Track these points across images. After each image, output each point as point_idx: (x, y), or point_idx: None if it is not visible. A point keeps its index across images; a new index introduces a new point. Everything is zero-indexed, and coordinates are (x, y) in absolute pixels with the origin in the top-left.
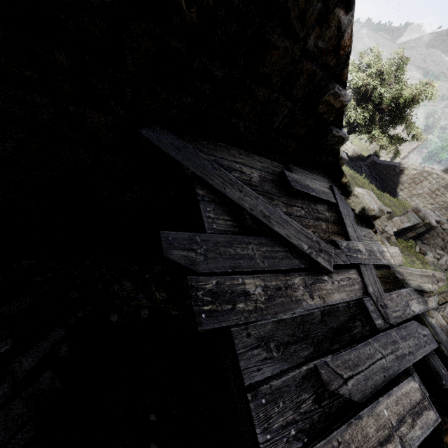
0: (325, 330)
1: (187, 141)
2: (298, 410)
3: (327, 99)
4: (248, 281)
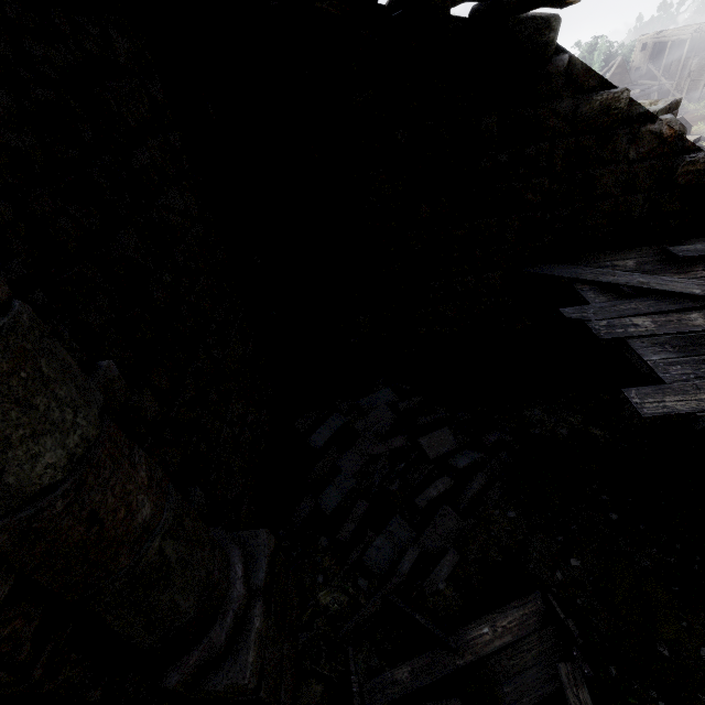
0: None
1: (555, 264)
2: (697, 370)
3: (683, 170)
4: (635, 321)
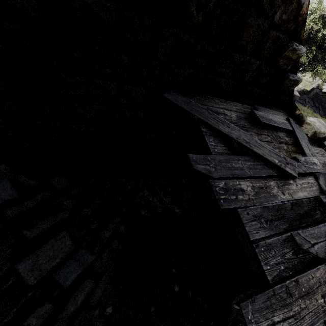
0: (295, 214)
1: (189, 97)
2: (284, 257)
3: (287, 54)
4: (242, 183)
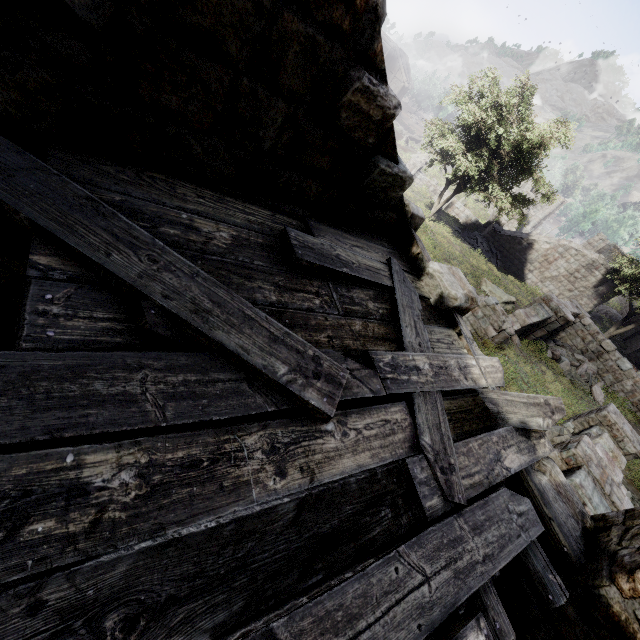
0: (297, 545)
1: (58, 161)
2: None
3: (354, 99)
4: (95, 459)
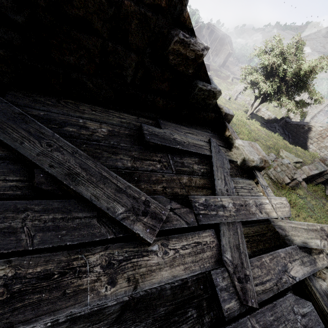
0: None
1: (12, 96)
2: None
3: (175, 47)
4: None
